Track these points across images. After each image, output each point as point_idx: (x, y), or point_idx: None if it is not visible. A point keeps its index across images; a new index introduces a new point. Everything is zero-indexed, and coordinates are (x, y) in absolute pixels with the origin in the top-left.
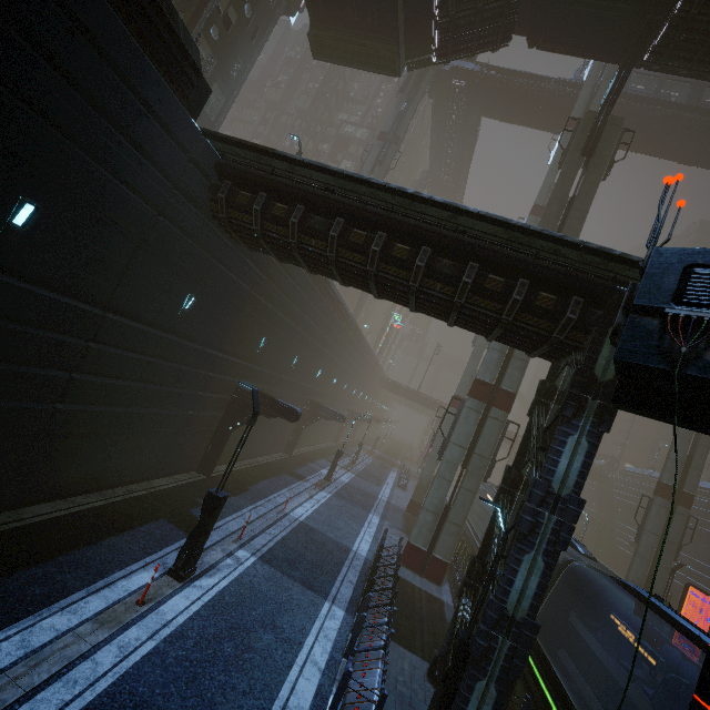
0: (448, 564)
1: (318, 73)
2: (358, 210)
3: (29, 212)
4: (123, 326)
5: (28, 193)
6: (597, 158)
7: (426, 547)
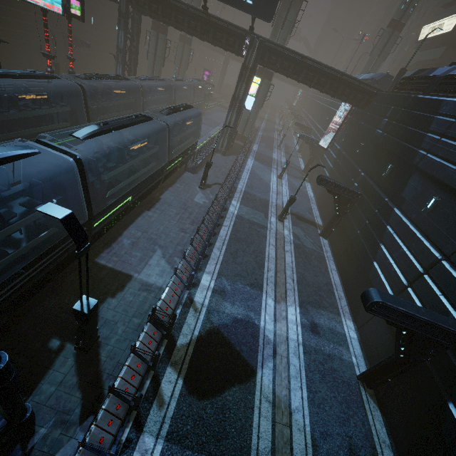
0: None
1: None
2: None
3: None
4: (3, 8)
5: None
6: None
7: None
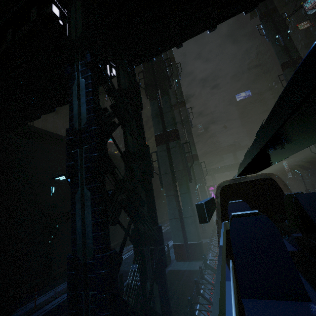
0: (200, 243)
1: None
2: None
3: None
4: None
5: None
6: None
7: (182, 241)
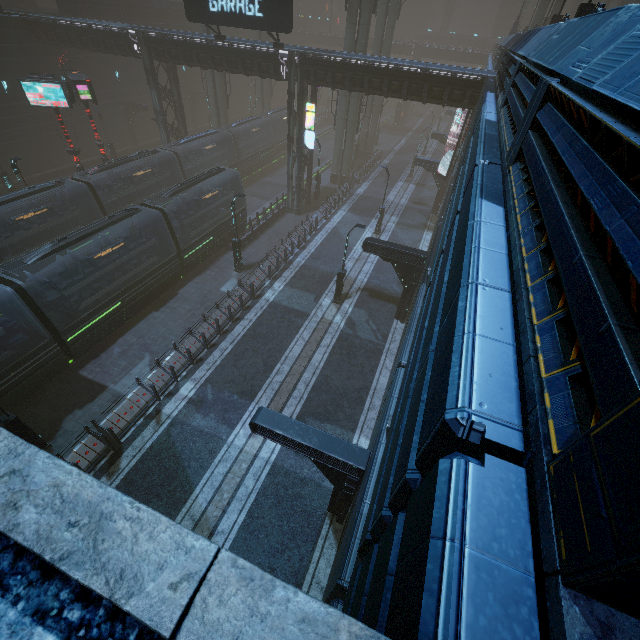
0: None
1: None
2: (65, 28)
3: (6, 84)
4: None
5: (2, 79)
6: None
7: None
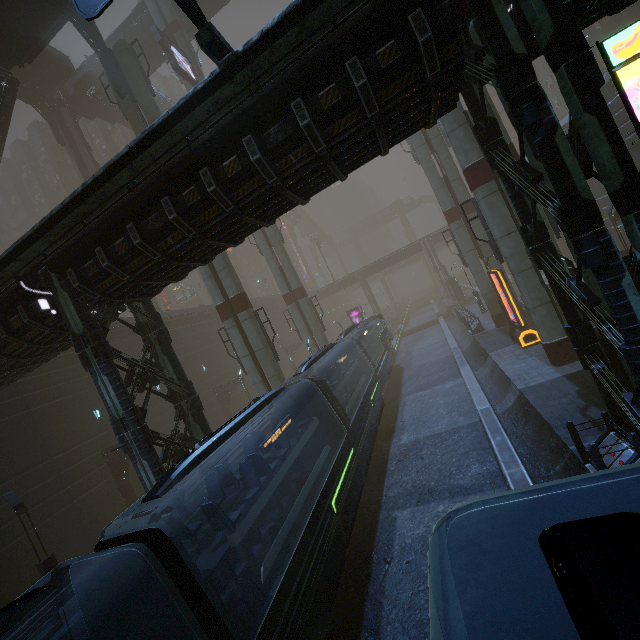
0: None
1: (50, 168)
2: None
3: None
4: None
5: None
6: (133, 88)
7: None
